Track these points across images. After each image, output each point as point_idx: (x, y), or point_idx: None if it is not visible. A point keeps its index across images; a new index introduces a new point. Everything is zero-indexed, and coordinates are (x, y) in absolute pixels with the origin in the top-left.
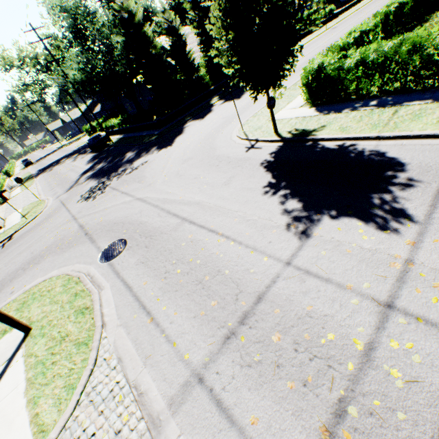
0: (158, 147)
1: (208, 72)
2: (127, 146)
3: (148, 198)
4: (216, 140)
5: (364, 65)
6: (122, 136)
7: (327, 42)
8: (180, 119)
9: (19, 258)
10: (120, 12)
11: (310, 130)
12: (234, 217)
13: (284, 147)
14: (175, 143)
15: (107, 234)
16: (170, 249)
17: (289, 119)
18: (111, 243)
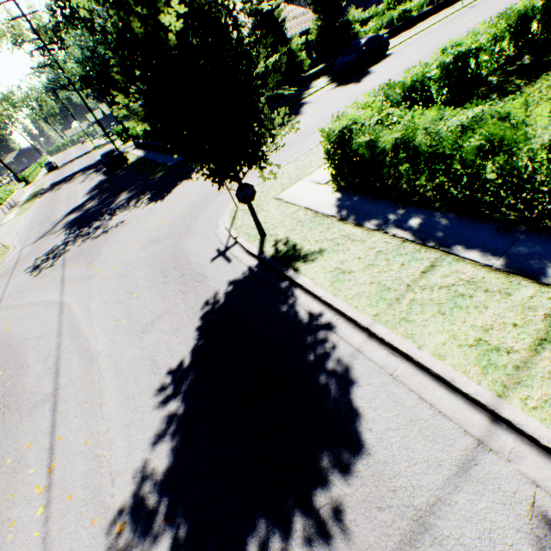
0: (151, 197)
1: None
2: (134, 177)
3: (68, 309)
4: (204, 212)
5: (407, 150)
6: (144, 154)
7: (447, 36)
8: None
9: None
10: None
11: (300, 253)
12: (91, 434)
13: (252, 276)
14: (170, 195)
15: None
16: None
17: (297, 206)
18: None
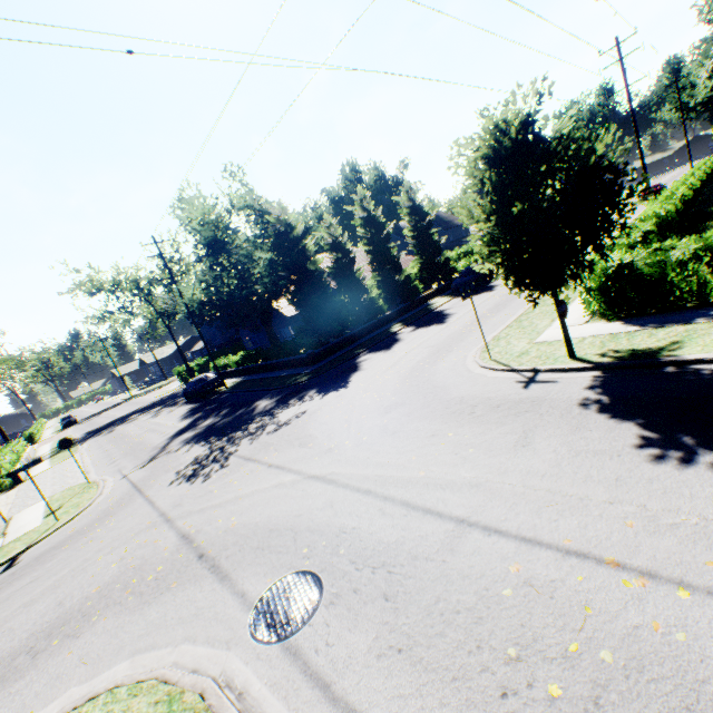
0: (320, 390)
1: (378, 295)
2: (254, 391)
3: (337, 475)
4: (438, 374)
5: (711, 255)
6: (241, 378)
7: None
8: (345, 351)
9: (25, 618)
10: (274, 225)
11: (651, 349)
12: (620, 517)
13: (612, 377)
14: (353, 382)
15: (257, 558)
16: (470, 605)
17: (578, 338)
18: (275, 581)
